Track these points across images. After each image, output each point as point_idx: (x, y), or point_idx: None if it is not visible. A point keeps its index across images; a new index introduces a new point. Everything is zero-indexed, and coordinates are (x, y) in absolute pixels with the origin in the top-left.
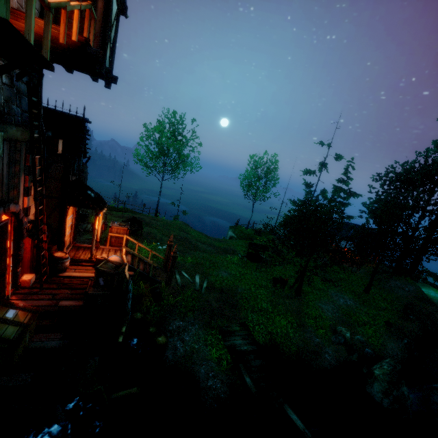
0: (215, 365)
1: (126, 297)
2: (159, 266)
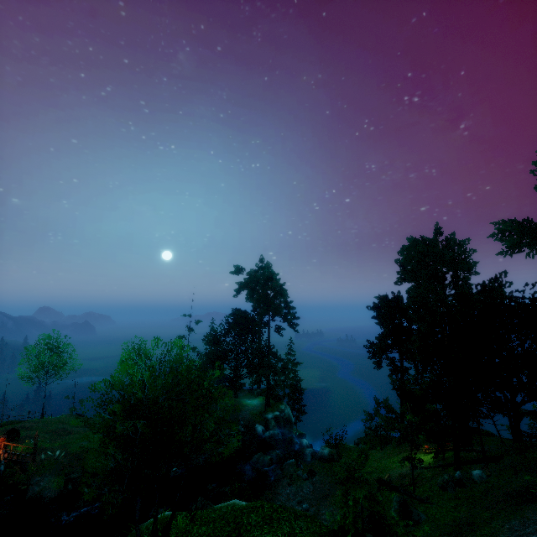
0: (56, 488)
1: (1, 466)
2: (26, 452)
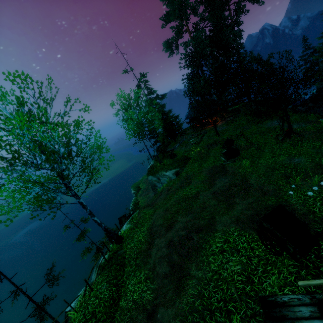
0: None
1: None
2: None
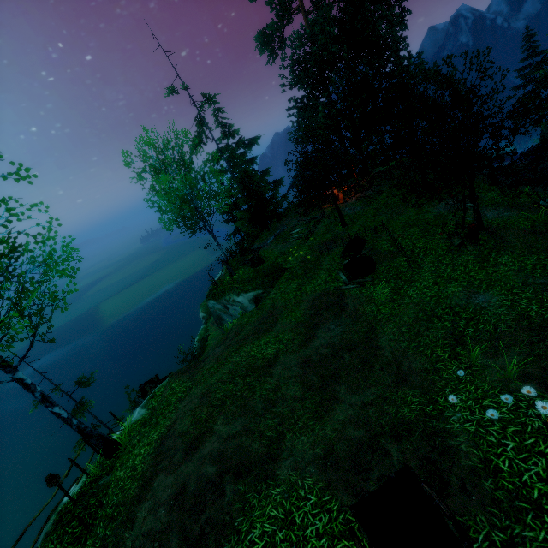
0: None
1: None
2: None
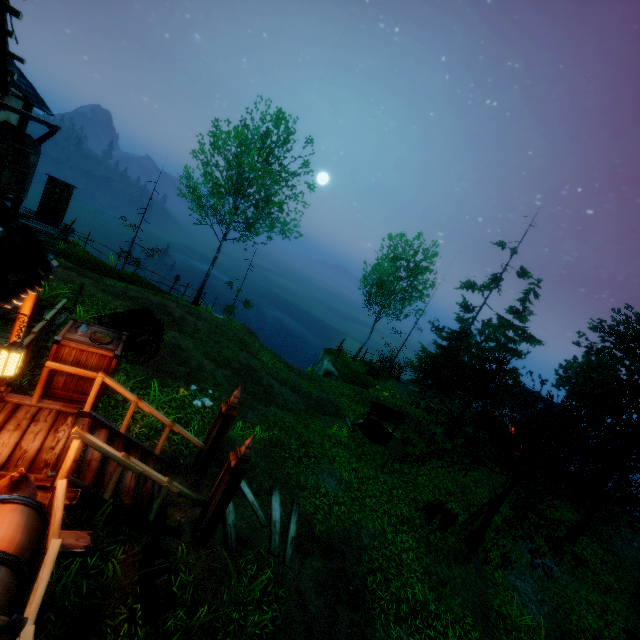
0: None
1: None
2: (184, 492)
